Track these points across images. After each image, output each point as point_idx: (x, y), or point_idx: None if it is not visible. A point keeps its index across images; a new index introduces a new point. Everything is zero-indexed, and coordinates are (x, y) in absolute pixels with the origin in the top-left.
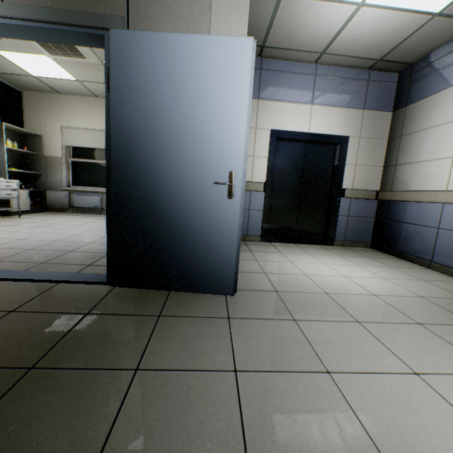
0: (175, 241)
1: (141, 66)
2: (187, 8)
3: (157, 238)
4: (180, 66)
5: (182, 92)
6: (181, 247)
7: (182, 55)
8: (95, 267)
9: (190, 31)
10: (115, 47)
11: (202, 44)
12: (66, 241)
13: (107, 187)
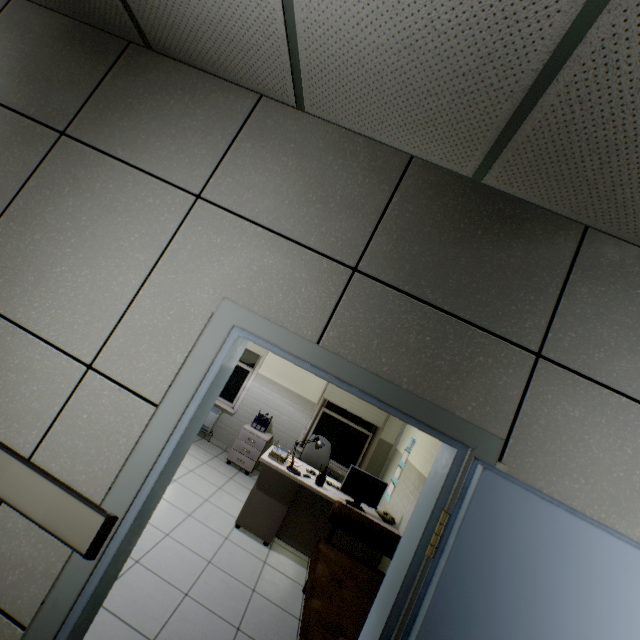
0: None
1: (523, 561)
2: (621, 464)
3: None
4: (611, 608)
5: None
6: None
7: (624, 588)
8: None
9: (618, 504)
10: (482, 500)
11: None
12: (152, 565)
13: None
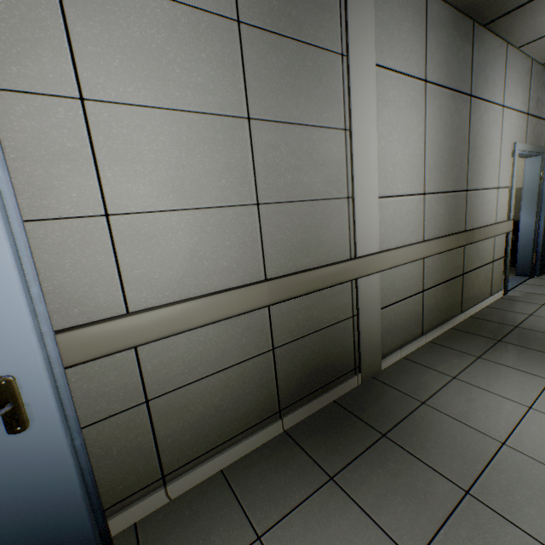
0: None
1: None
2: None
3: None
4: None
5: None
6: None
7: None
8: None
9: None
10: None
11: None
12: None
13: (534, 228)
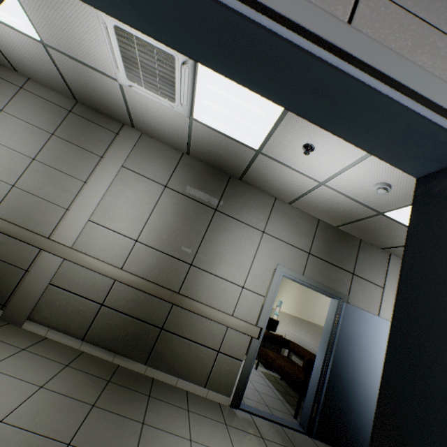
0: (355, 418)
1: (355, 322)
2: (371, 298)
3: (346, 414)
4: (372, 328)
5: (371, 340)
6: (357, 423)
7: (374, 324)
8: (274, 410)
9: (371, 308)
10: (346, 310)
11: (382, 322)
12: None
13: (321, 371)
